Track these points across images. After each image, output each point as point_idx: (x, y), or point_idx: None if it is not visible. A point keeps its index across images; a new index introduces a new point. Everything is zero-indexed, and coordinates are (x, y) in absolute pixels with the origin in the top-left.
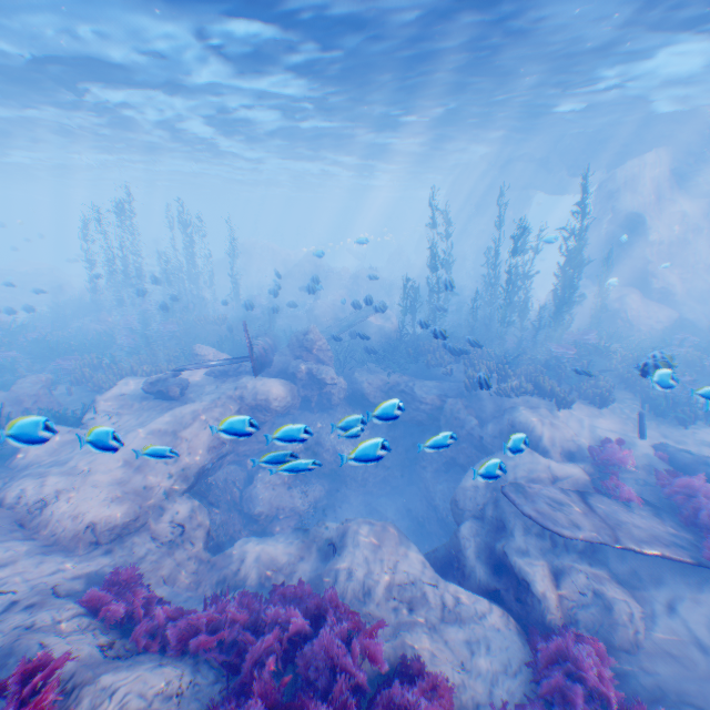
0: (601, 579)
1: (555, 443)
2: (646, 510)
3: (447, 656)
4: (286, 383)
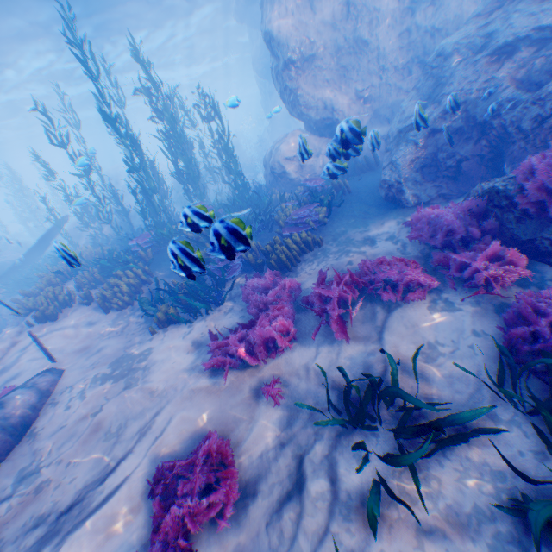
0: None
1: None
2: None
3: None
4: None
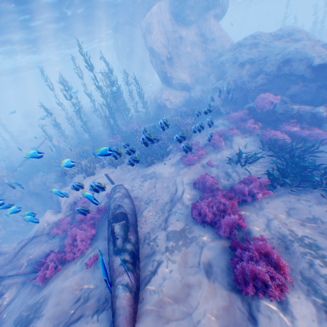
0: (14, 284)
1: (67, 202)
2: (60, 237)
3: None
4: None
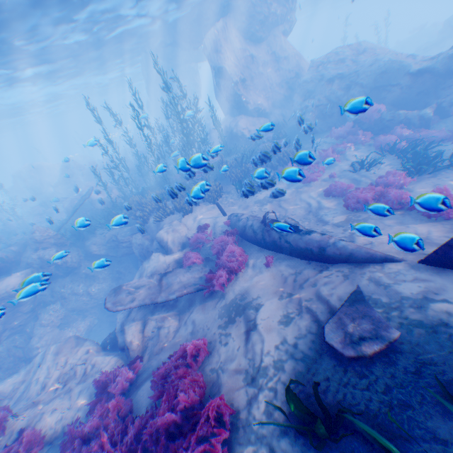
0: (166, 317)
1: (175, 241)
2: (199, 265)
3: (65, 406)
4: (24, 272)
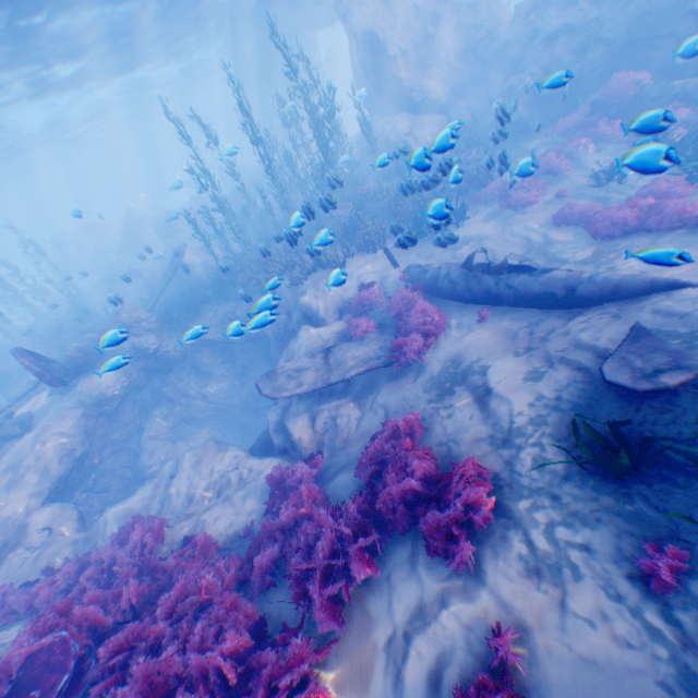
0: (339, 404)
1: (329, 309)
2: (374, 336)
3: (229, 512)
4: None
